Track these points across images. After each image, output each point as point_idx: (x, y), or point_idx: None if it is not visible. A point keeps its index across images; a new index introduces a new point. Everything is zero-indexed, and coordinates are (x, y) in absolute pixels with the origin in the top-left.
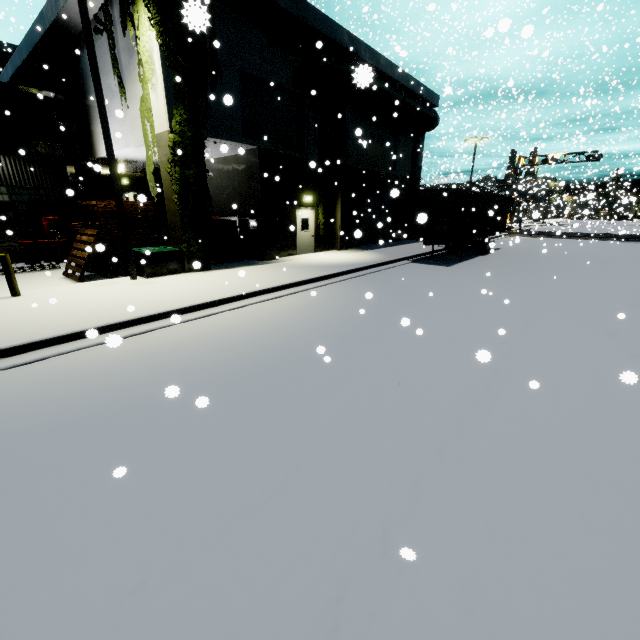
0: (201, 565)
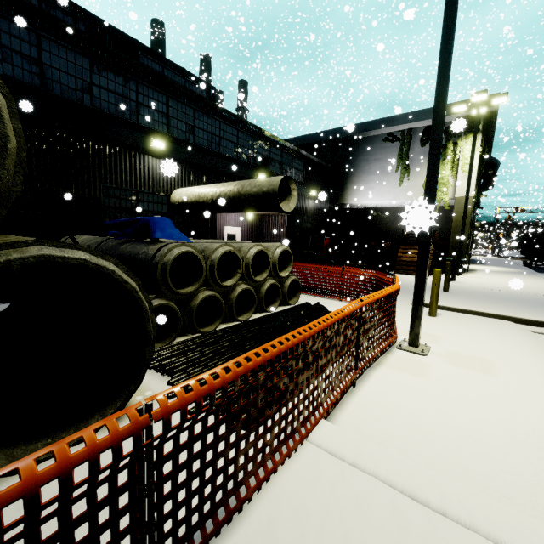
0: None
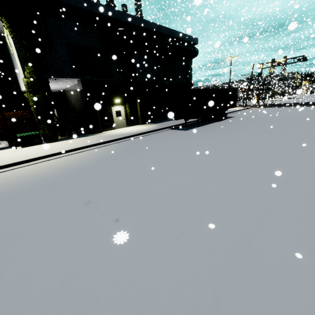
0: None
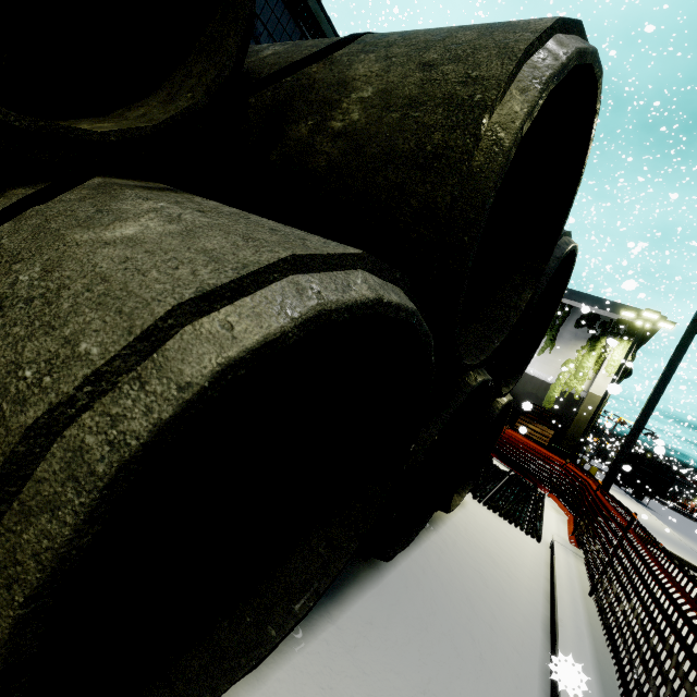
0: None
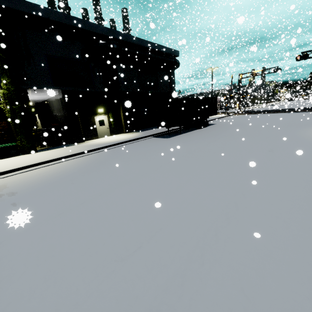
0: None
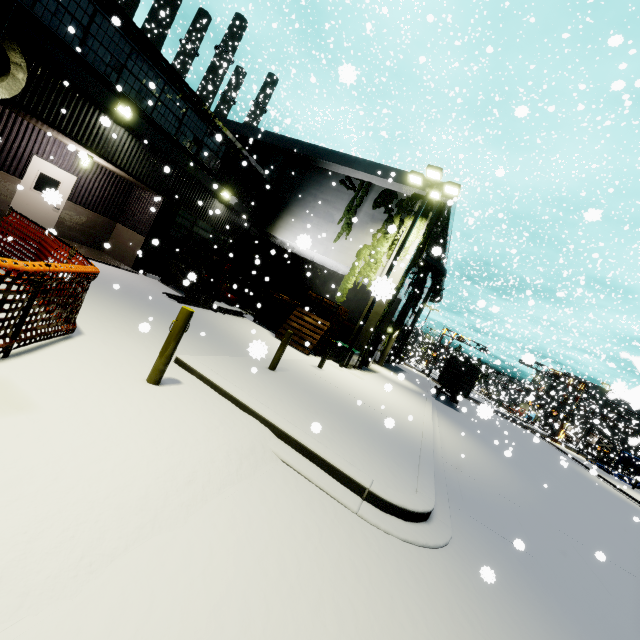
0: (639, 568)
